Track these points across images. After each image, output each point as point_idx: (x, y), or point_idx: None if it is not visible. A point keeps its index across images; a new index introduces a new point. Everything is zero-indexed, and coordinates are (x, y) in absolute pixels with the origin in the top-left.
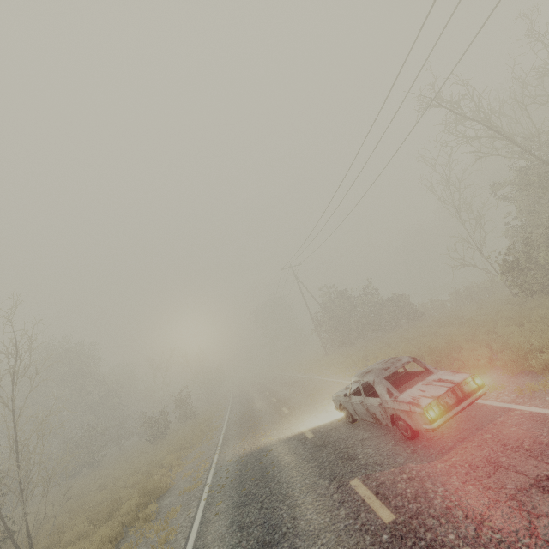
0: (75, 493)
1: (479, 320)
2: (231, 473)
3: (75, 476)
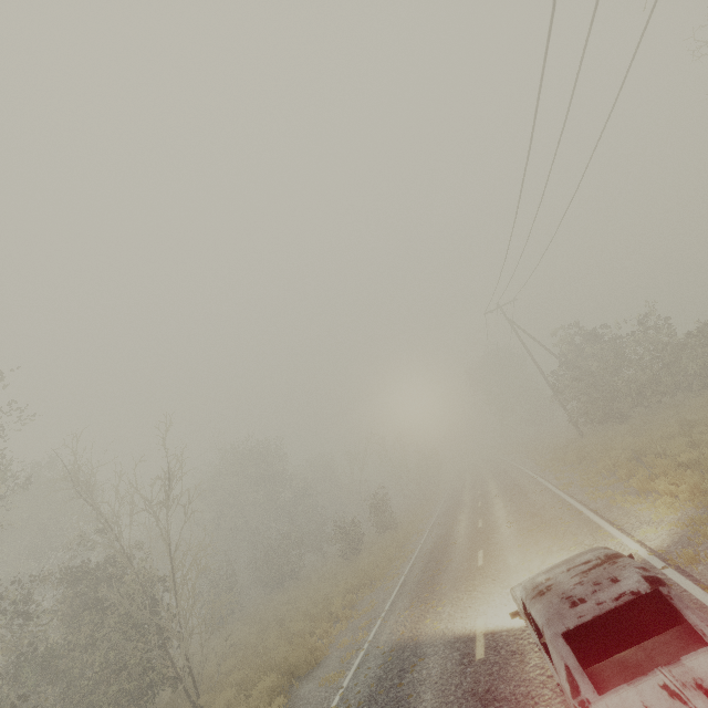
0: (265, 618)
1: None
2: (367, 683)
3: (279, 586)
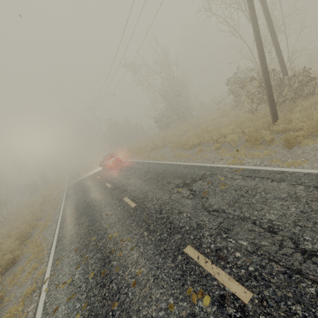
0: (4, 213)
1: (149, 137)
2: (72, 186)
3: None
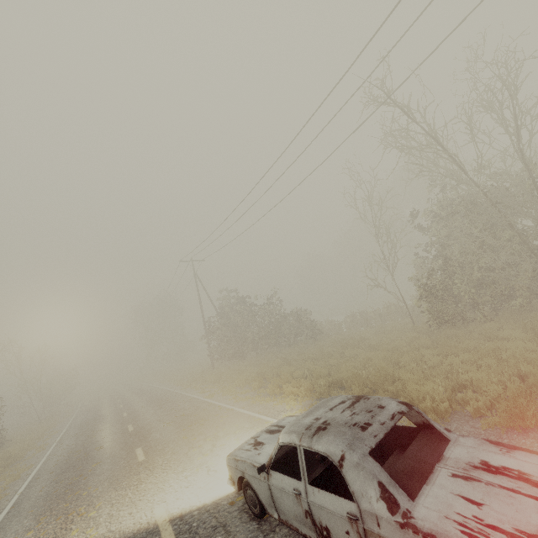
0: None
1: (393, 345)
2: None
3: None
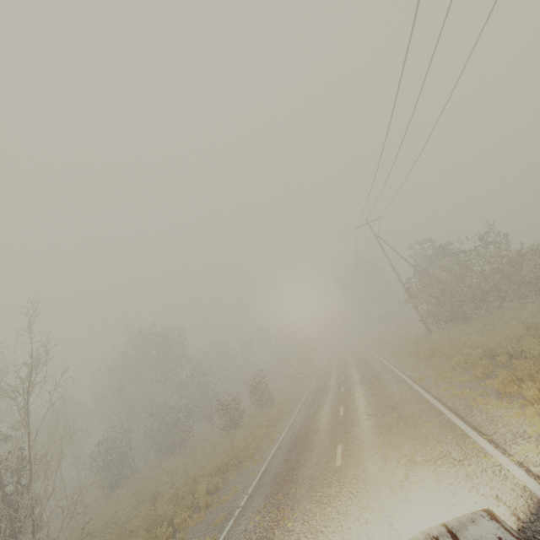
0: (146, 489)
1: None
2: None
3: (170, 452)
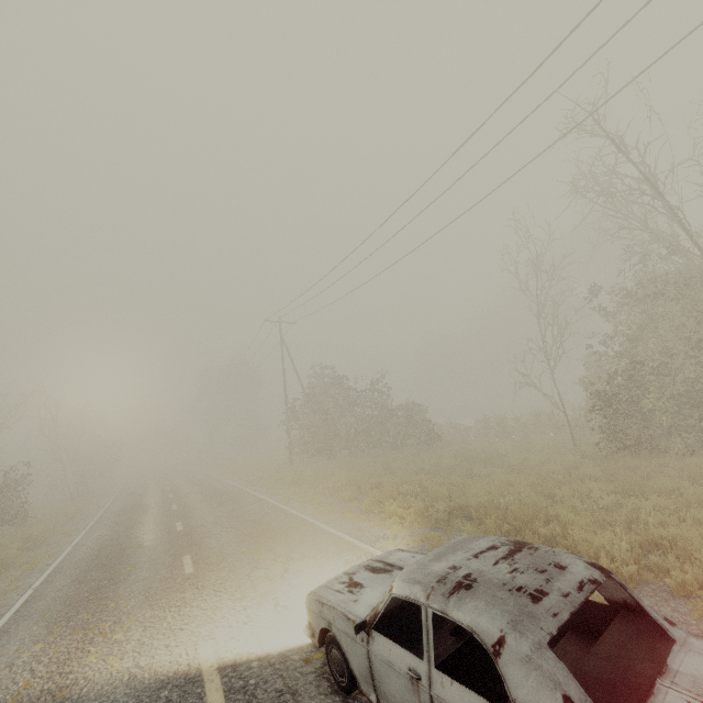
0: None
1: (544, 469)
2: None
3: None
